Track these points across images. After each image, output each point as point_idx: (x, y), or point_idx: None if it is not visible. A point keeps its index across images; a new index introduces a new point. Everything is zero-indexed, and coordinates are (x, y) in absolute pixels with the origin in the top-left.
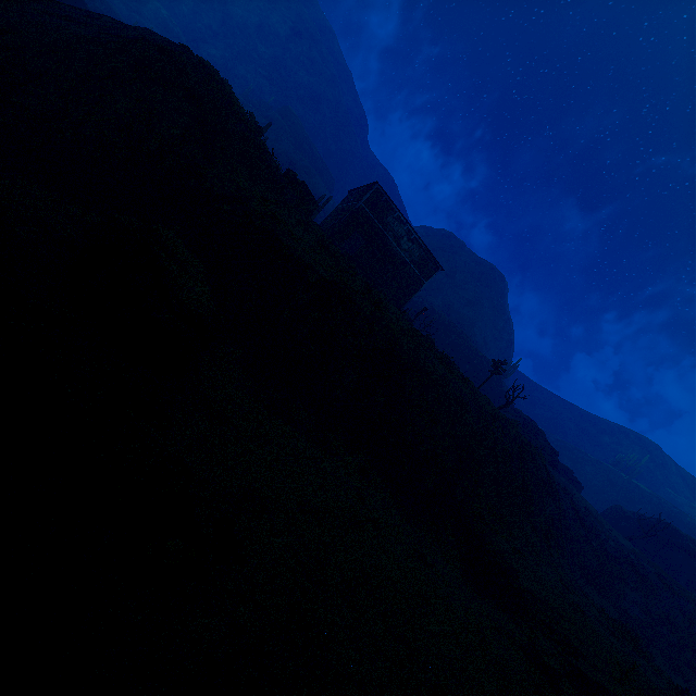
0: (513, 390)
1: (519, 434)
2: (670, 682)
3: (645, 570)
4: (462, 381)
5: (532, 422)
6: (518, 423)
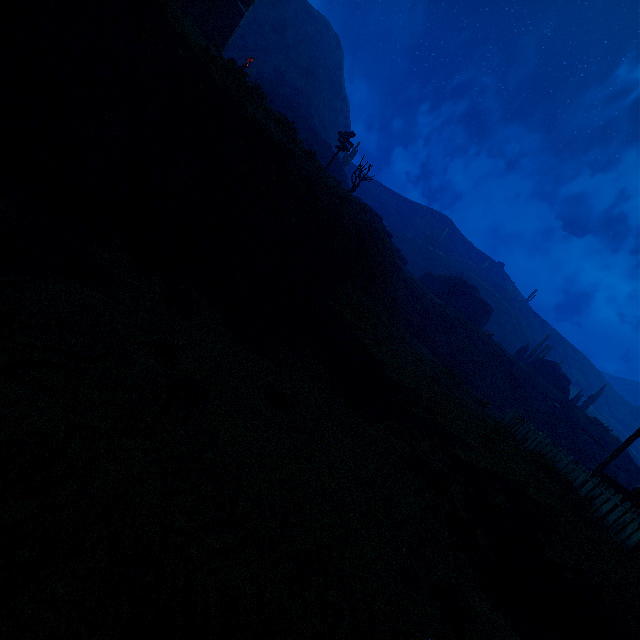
0: (360, 171)
1: (368, 219)
2: (477, 399)
3: (449, 317)
4: (308, 155)
5: (372, 209)
6: (366, 207)
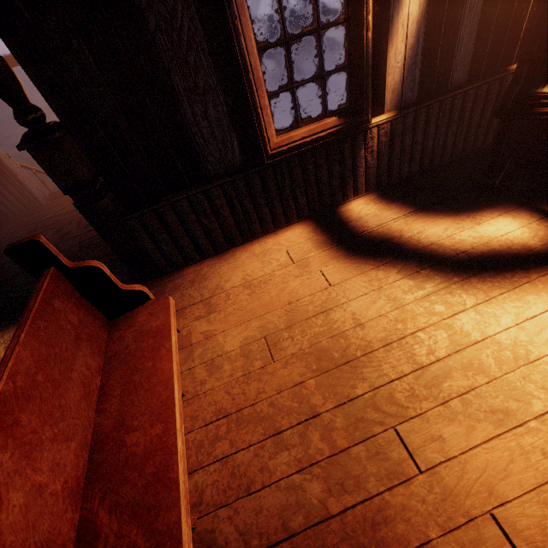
0: None
1: None
2: None
3: None
4: None
5: None
6: None
